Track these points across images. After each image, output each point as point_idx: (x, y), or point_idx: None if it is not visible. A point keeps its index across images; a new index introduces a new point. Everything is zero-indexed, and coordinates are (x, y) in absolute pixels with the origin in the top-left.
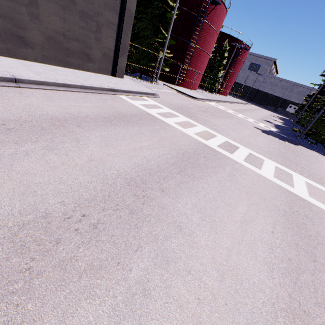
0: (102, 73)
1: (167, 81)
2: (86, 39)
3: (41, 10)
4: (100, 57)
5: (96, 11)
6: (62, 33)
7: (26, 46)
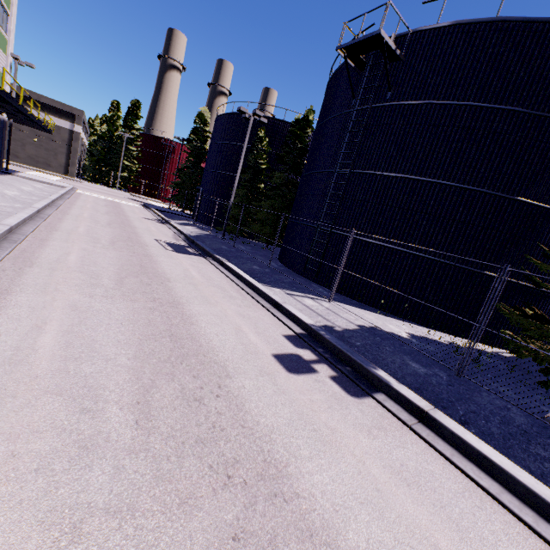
0: (59, 174)
1: (150, 197)
2: (48, 158)
3: (27, 148)
4: (57, 166)
5: (54, 149)
6: (35, 155)
7: (18, 158)
